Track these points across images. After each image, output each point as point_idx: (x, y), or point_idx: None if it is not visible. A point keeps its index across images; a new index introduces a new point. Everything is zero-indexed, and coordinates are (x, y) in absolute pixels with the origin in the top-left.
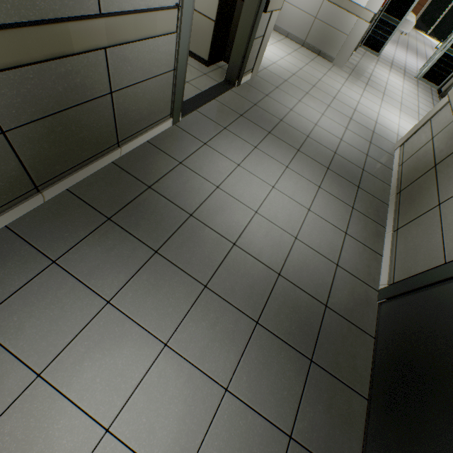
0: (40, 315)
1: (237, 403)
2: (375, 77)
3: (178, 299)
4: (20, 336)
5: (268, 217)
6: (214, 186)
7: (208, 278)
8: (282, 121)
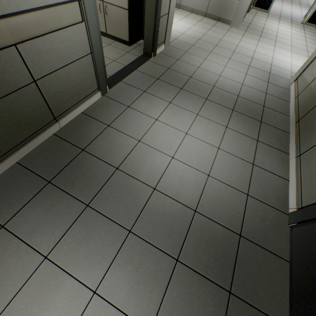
0: None
1: None
2: (267, 29)
3: (106, 247)
4: None
5: (183, 160)
6: (136, 140)
7: (132, 223)
8: (191, 77)
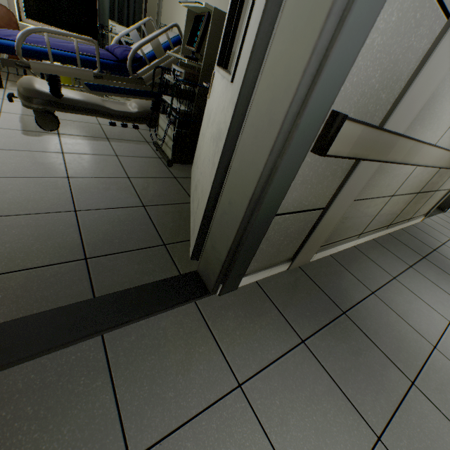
0: (424, 290)
1: None
2: None
3: None
4: (422, 295)
5: None
6: None
7: None
8: None
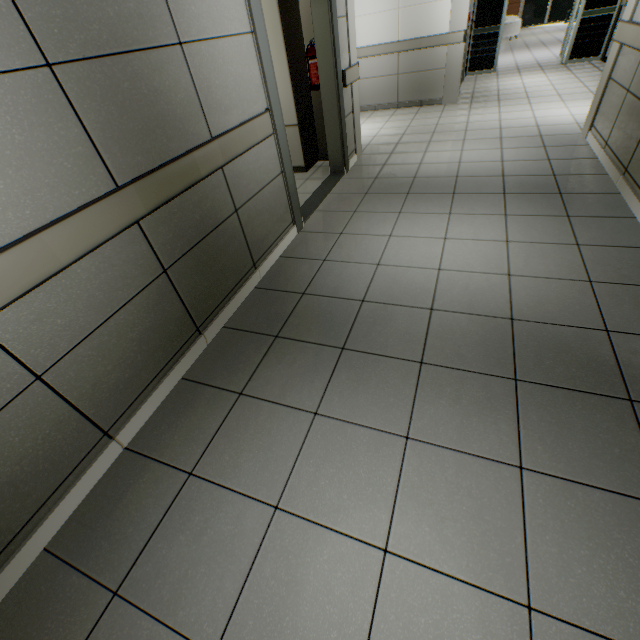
0: (250, 447)
1: (548, 481)
2: (505, 90)
3: (395, 386)
4: (239, 473)
5: (458, 268)
6: (374, 265)
7: (419, 353)
8: (415, 178)
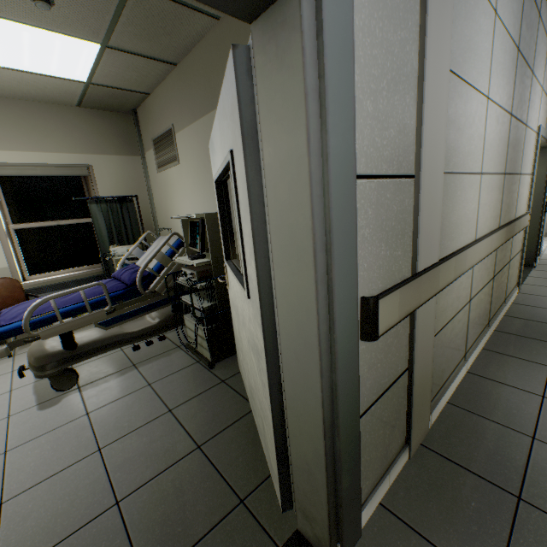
0: None
1: None
2: None
3: None
4: None
5: None
6: None
7: None
8: None
